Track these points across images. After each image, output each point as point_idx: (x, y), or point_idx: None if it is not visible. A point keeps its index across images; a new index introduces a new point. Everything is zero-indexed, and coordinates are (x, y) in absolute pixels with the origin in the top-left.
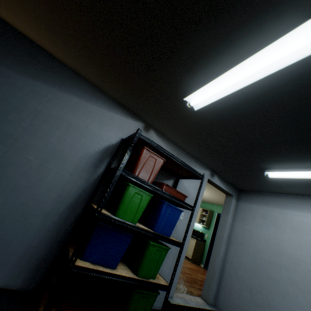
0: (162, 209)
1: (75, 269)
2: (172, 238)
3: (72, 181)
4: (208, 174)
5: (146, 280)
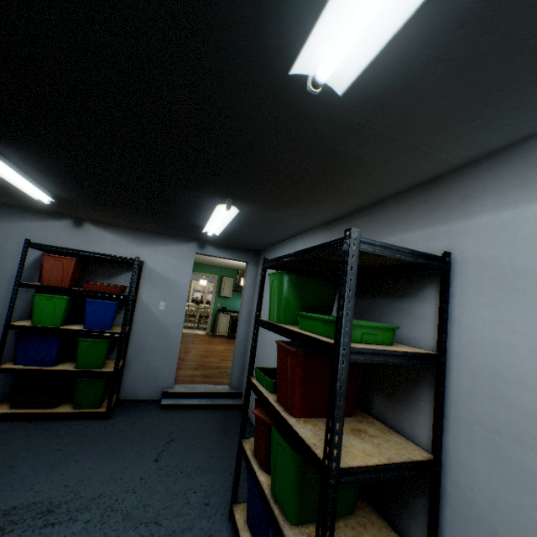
0: (86, 307)
1: (3, 371)
2: (114, 330)
3: (8, 304)
4: (194, 248)
5: (83, 370)
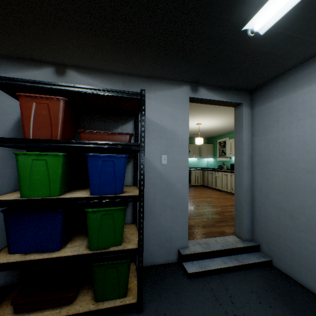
0: (88, 165)
1: None
2: (127, 193)
3: None
4: (187, 92)
5: (99, 252)
